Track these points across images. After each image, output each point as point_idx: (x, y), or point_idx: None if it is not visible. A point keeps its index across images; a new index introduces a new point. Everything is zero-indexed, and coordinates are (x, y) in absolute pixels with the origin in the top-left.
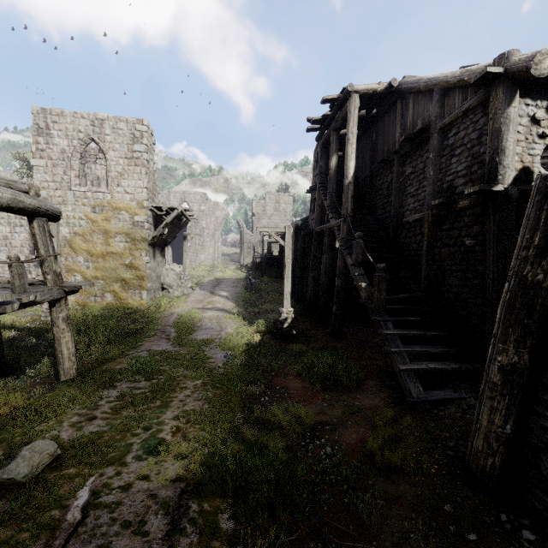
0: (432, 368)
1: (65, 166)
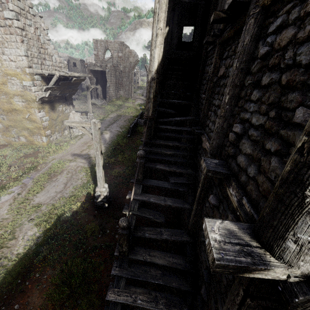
0: None
1: None
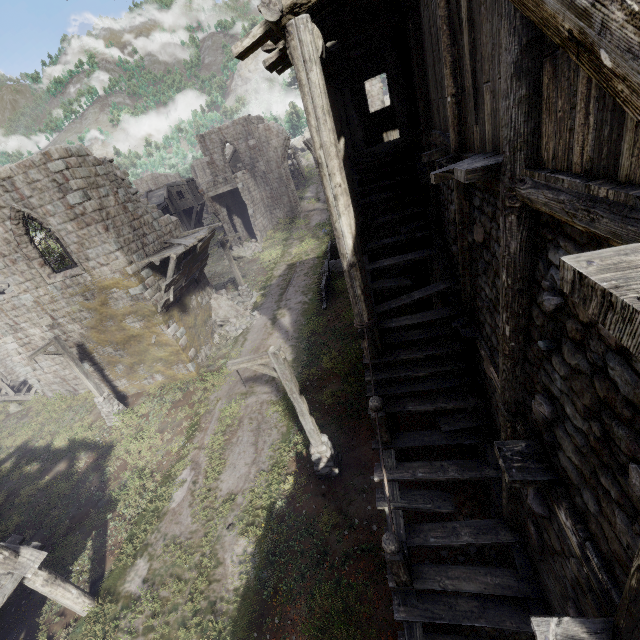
0: None
1: (23, 259)
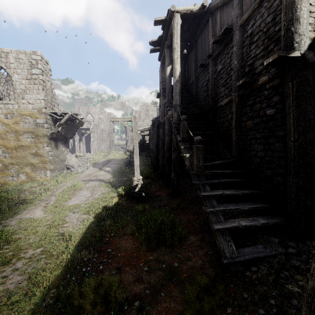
0: (244, 226)
1: None
